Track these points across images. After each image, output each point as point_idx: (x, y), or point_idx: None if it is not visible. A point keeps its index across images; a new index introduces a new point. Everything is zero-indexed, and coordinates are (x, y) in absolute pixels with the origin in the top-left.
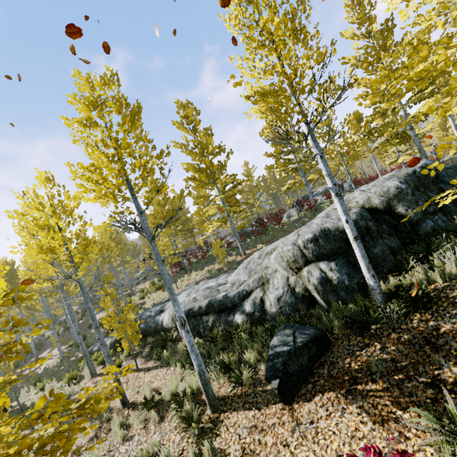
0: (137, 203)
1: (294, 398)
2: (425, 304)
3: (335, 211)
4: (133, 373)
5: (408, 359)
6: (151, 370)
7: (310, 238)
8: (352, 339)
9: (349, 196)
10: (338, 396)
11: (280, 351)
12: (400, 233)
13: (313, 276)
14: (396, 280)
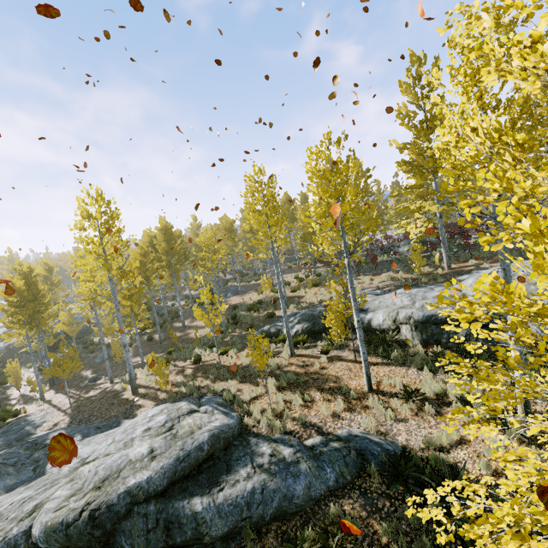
0: None
1: None
2: None
3: None
4: (353, 363)
5: None
6: (378, 366)
7: None
8: None
9: None
10: None
11: None
12: None
13: None
14: None
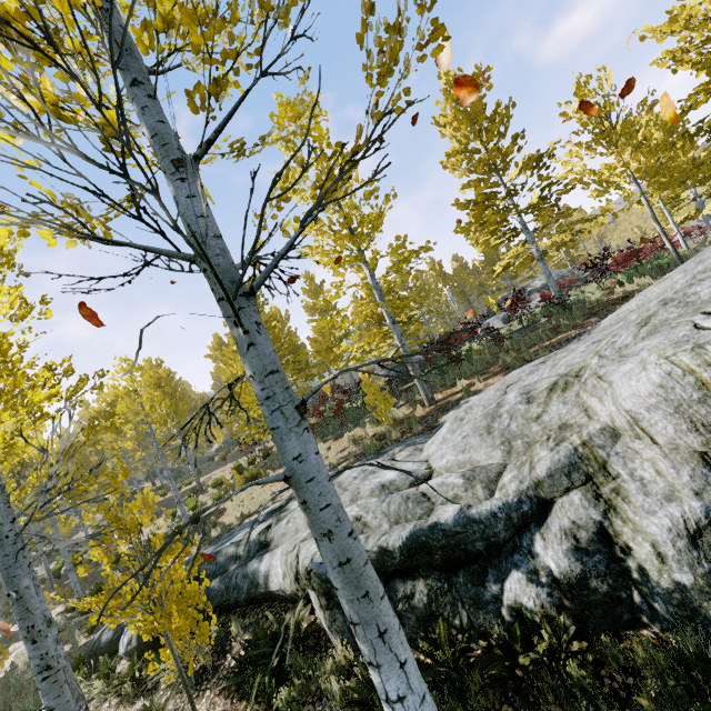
0: (157, 116)
1: None
2: None
3: None
4: None
5: None
6: None
7: None
8: None
9: None
10: None
11: None
12: None
13: None
14: None
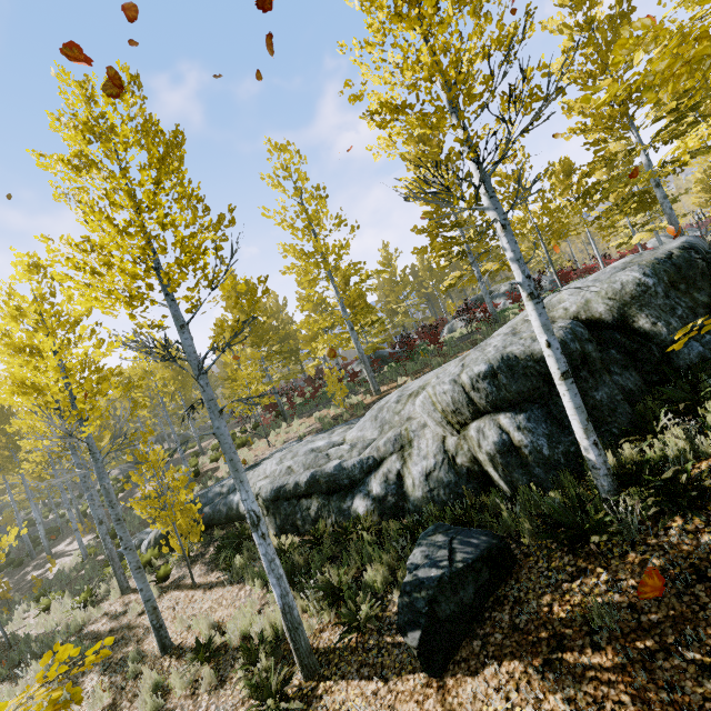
0: (175, 308)
1: (448, 664)
2: (692, 499)
3: (527, 324)
4: (186, 592)
5: (663, 609)
6: (214, 589)
7: (483, 371)
8: (555, 557)
9: (552, 298)
10: (529, 671)
11: (425, 578)
12: (643, 364)
13: (487, 439)
14: (636, 450)
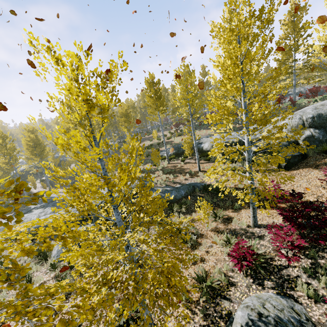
0: None
1: (289, 170)
2: None
3: (322, 106)
4: (194, 164)
5: None
6: (204, 163)
7: (311, 116)
8: (317, 157)
9: None
10: (310, 169)
11: (288, 155)
12: None
13: (304, 134)
14: None
